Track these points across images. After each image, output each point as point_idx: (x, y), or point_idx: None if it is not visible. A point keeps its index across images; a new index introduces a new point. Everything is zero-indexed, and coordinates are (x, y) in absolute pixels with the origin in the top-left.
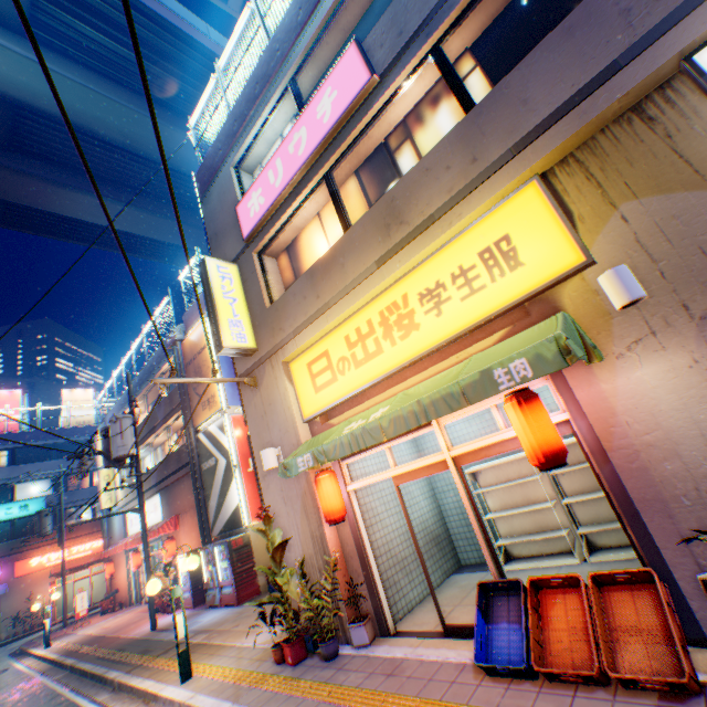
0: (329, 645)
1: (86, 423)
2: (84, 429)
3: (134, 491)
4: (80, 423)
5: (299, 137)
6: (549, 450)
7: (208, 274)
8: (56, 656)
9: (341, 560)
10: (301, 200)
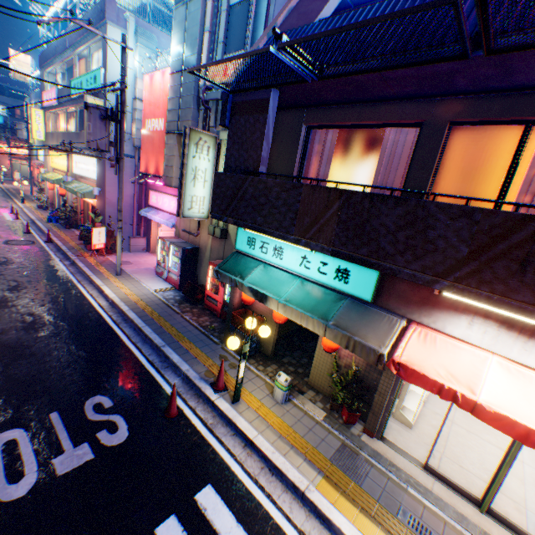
0: (45, 208)
1: (27, 80)
2: (25, 85)
3: (40, 143)
4: (22, 79)
5: (51, 96)
6: (61, 194)
7: (32, 114)
8: (4, 189)
9: (53, 198)
10: (53, 112)
